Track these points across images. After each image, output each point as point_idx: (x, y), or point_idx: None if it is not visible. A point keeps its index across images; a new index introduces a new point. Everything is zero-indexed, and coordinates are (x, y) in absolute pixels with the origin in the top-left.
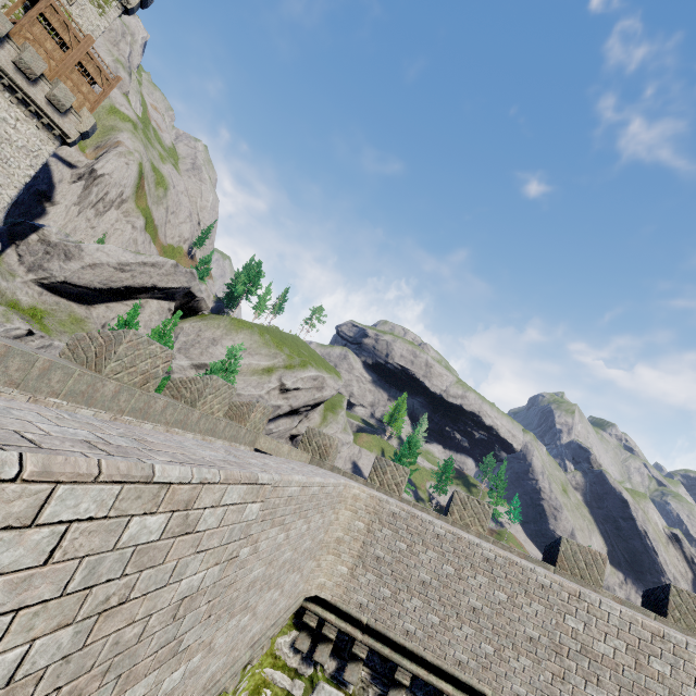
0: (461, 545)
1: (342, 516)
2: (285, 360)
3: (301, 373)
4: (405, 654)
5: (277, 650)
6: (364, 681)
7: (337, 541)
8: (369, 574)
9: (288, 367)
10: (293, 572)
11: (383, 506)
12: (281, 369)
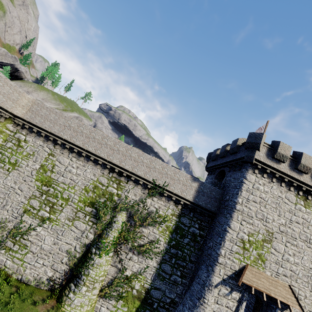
0: (51, 109)
1: (24, 100)
2: (63, 107)
3: (70, 113)
4: (35, 126)
5: (7, 127)
6: (27, 133)
7: (23, 106)
8: (30, 113)
9: (64, 110)
10: (0, 94)
11: (36, 101)
12: (61, 110)
